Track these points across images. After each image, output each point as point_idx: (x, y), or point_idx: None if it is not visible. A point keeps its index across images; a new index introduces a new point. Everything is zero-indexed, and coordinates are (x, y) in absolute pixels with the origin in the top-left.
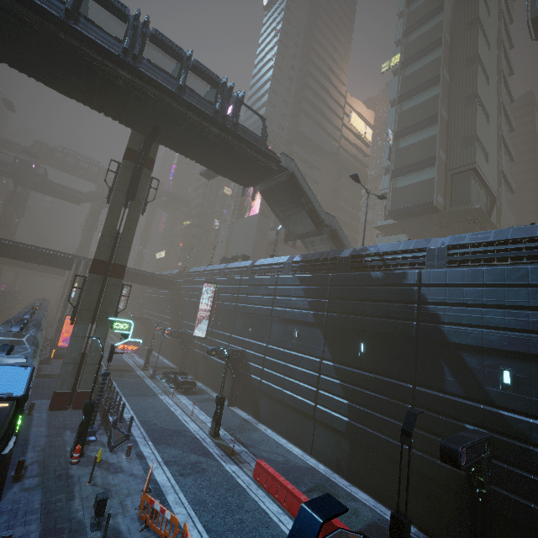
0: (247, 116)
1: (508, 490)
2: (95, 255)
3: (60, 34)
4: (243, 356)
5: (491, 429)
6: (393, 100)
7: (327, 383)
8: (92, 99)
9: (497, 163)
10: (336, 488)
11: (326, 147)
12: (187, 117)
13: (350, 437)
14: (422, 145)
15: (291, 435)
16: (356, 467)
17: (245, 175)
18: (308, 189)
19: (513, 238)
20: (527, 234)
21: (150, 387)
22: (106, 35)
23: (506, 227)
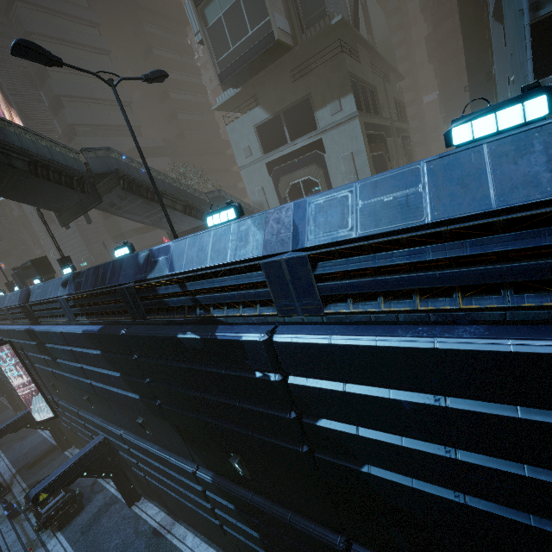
0: None
1: None
2: None
3: None
4: (107, 446)
5: None
6: None
7: (219, 506)
8: None
9: None
10: None
11: None
12: None
13: None
14: None
15: (215, 542)
16: None
17: None
18: None
19: (512, 205)
20: None
21: None
22: None
23: (378, 35)
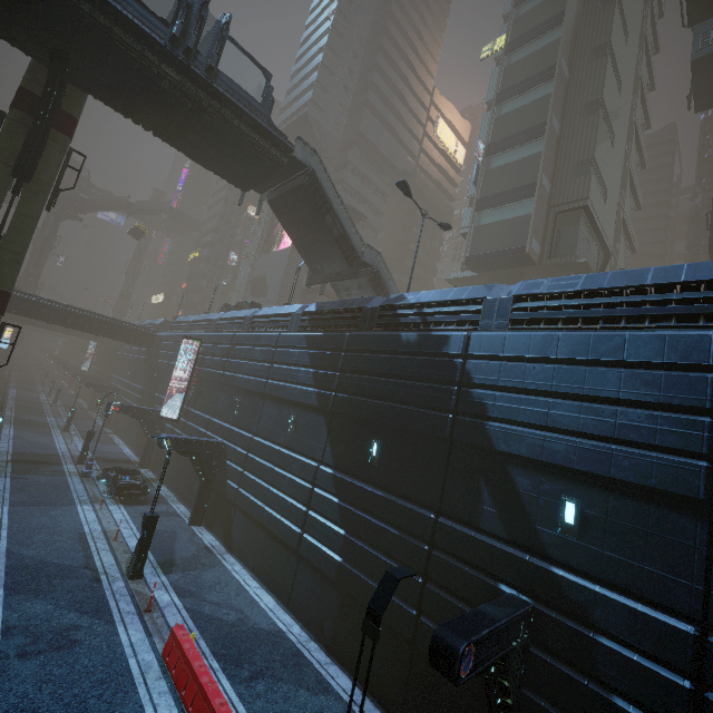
0: (287, 102)
1: (549, 698)
2: None
3: None
4: (220, 451)
5: (536, 596)
6: (492, 100)
7: (321, 501)
8: None
9: (618, 206)
10: (304, 670)
11: (398, 163)
12: (114, 37)
13: (341, 587)
14: (521, 167)
15: (266, 575)
16: (342, 635)
17: (239, 168)
18: (340, 204)
19: (610, 286)
20: (632, 282)
21: (71, 492)
22: None
23: None
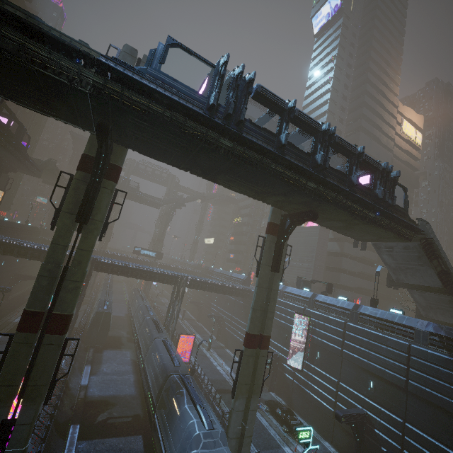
0: None
1: None
2: (249, 330)
3: (272, 165)
4: (365, 419)
5: None
6: None
7: None
8: (261, 195)
9: None
10: None
11: (381, 158)
12: (350, 208)
13: None
14: None
15: None
16: None
17: (372, 237)
18: (439, 249)
19: None
20: None
21: (266, 429)
22: (301, 153)
23: None
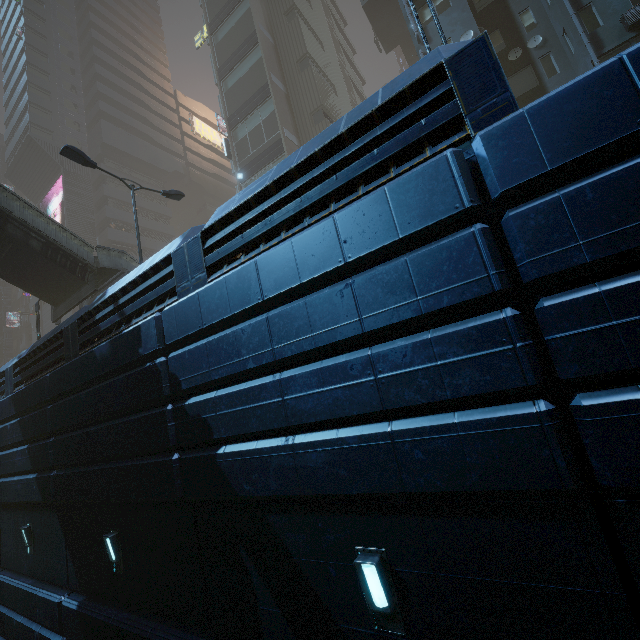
0: (9, 133)
1: None
2: None
3: None
4: None
5: None
6: None
7: None
8: None
9: None
10: None
11: (164, 166)
12: None
13: None
14: (263, 129)
15: None
16: None
17: None
18: (27, 207)
19: (299, 160)
20: (323, 140)
21: None
22: None
23: None
